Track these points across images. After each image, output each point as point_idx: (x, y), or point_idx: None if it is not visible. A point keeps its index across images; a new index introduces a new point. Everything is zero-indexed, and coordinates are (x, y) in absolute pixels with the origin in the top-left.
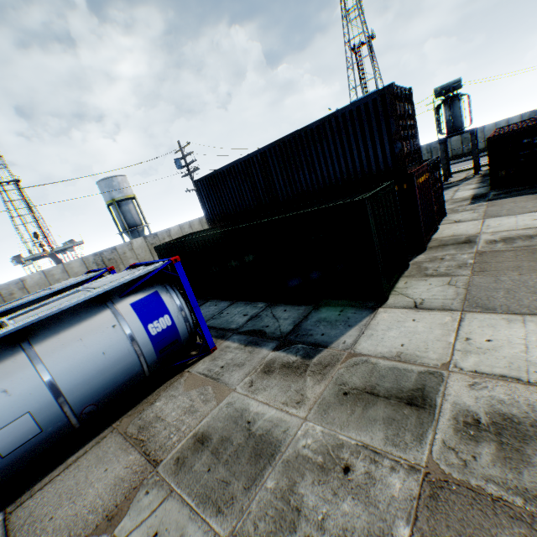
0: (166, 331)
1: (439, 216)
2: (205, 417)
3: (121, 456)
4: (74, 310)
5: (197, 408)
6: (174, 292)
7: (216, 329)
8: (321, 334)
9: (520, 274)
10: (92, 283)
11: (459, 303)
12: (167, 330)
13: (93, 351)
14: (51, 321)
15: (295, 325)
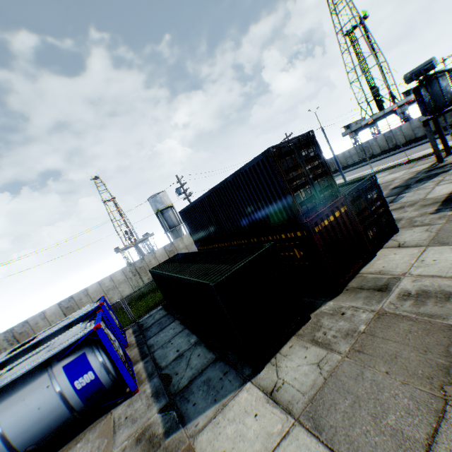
0: (91, 383)
1: (379, 239)
2: None
3: None
4: (27, 374)
5: None
6: (98, 351)
7: (154, 362)
8: (194, 403)
9: (387, 373)
10: (66, 333)
11: (304, 403)
12: (91, 382)
13: (32, 407)
14: (11, 384)
15: (189, 381)
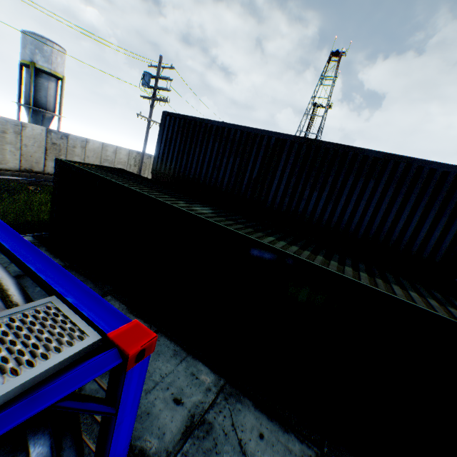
0: None
1: None
2: None
3: None
4: None
5: None
6: None
7: None
8: None
9: None
10: None
11: None
12: None
13: None
14: None
15: None
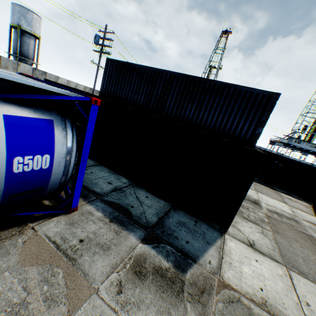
0: (36, 173)
1: None
2: None
3: None
4: None
5: (33, 312)
6: (71, 133)
7: None
8: (186, 241)
9: (302, 247)
10: None
11: (279, 256)
12: (38, 172)
13: None
14: None
15: (159, 219)
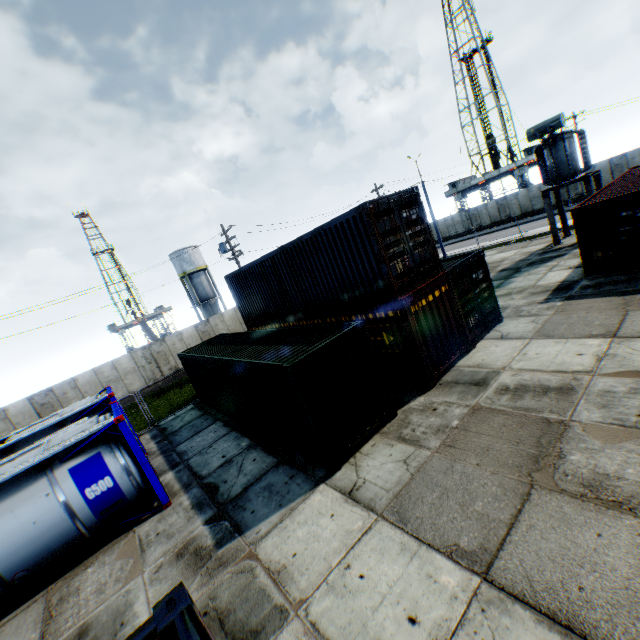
0: (108, 492)
1: (481, 329)
2: (103, 602)
3: (30, 630)
4: (15, 479)
5: (107, 587)
6: (119, 451)
7: (191, 471)
8: (252, 510)
9: (478, 465)
10: (65, 430)
11: (388, 499)
12: (109, 491)
13: (25, 521)
14: None
15: (244, 488)
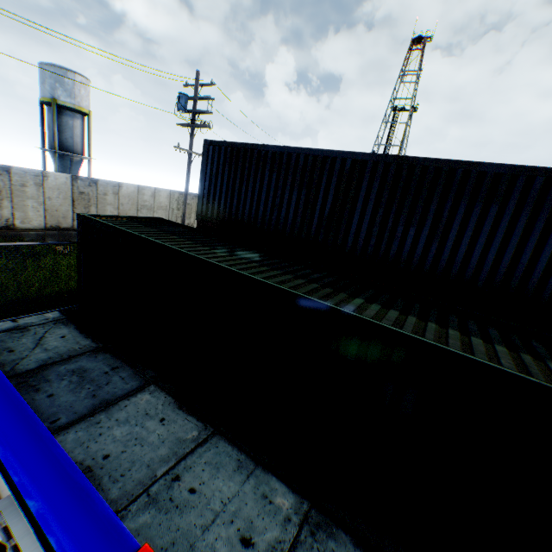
0: None
1: None
2: None
3: None
4: None
5: None
6: None
7: None
8: None
9: None
10: None
11: None
12: None
13: None
14: None
15: None
